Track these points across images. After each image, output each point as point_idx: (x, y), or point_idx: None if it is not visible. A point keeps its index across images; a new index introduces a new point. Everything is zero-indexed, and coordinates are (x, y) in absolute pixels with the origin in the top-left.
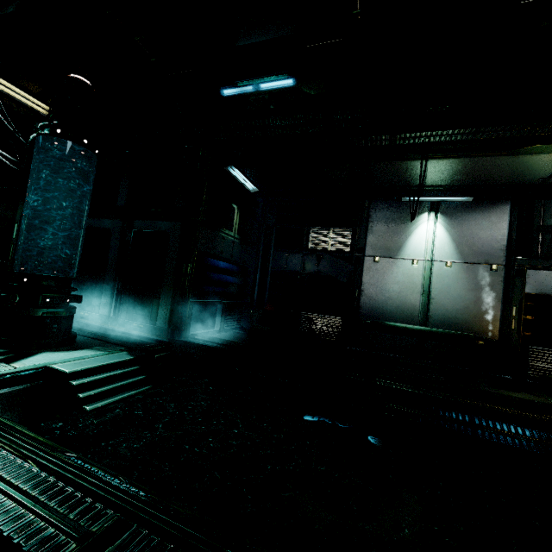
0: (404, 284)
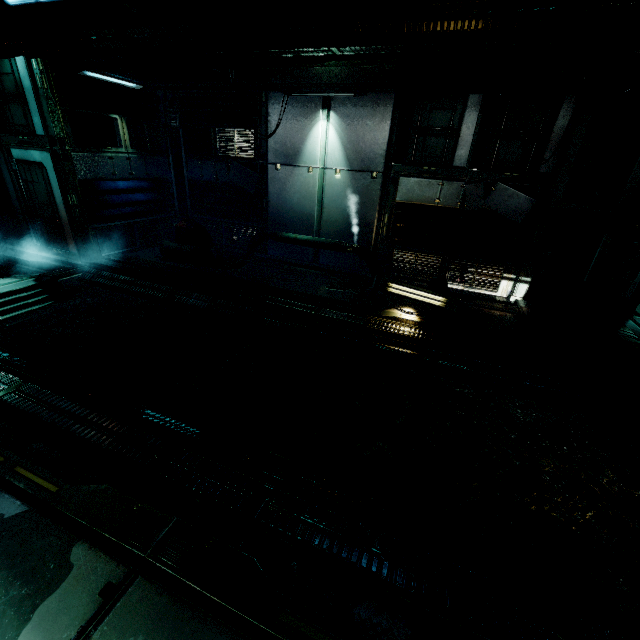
0: (302, 193)
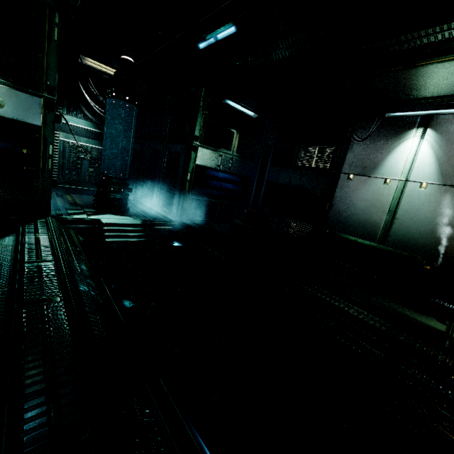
0: (371, 202)
